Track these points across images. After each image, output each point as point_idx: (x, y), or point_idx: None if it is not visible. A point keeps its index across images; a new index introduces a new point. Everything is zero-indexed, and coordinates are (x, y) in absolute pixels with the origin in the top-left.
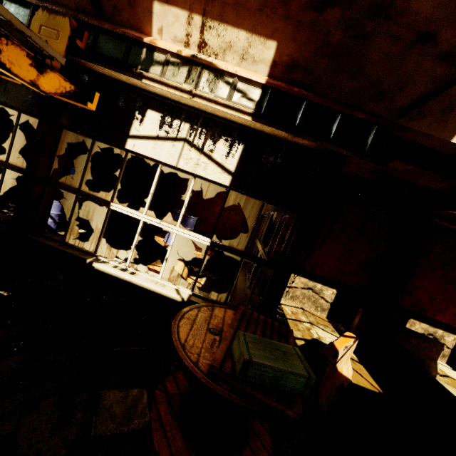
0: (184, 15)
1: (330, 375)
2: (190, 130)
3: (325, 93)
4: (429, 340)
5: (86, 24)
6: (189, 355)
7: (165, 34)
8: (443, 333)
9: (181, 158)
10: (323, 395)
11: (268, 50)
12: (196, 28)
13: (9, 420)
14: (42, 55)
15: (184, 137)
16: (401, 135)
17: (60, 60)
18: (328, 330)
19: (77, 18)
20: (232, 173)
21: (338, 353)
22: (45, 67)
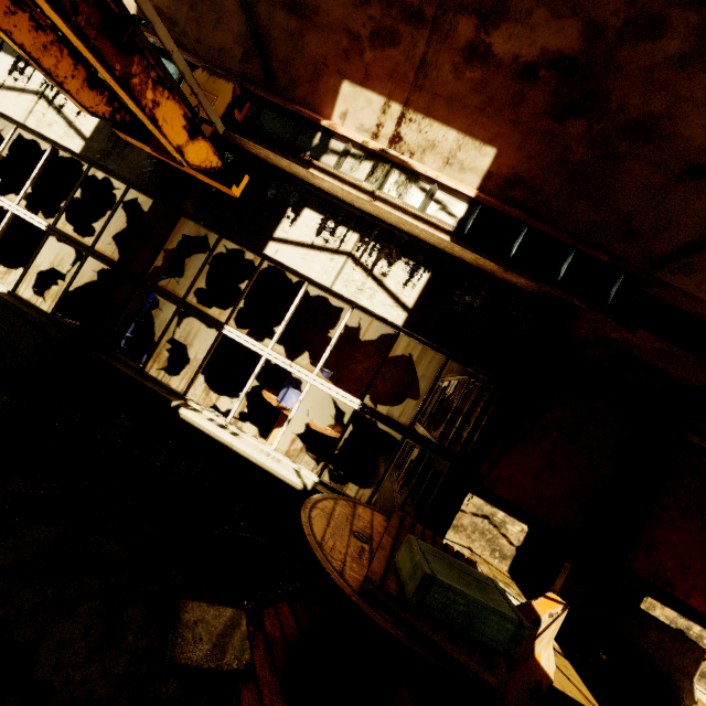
0: (379, 101)
1: (524, 657)
2: (359, 242)
3: (553, 222)
4: (680, 638)
5: (250, 94)
6: (330, 560)
7: (349, 120)
8: (702, 632)
9: (339, 278)
10: (512, 692)
11: (484, 157)
12: (392, 119)
13: (29, 622)
14: (199, 119)
15: (348, 250)
16: (655, 294)
17: (219, 128)
18: (511, 591)
19: (240, 86)
20: (409, 309)
21: (540, 620)
22: (199, 133)
